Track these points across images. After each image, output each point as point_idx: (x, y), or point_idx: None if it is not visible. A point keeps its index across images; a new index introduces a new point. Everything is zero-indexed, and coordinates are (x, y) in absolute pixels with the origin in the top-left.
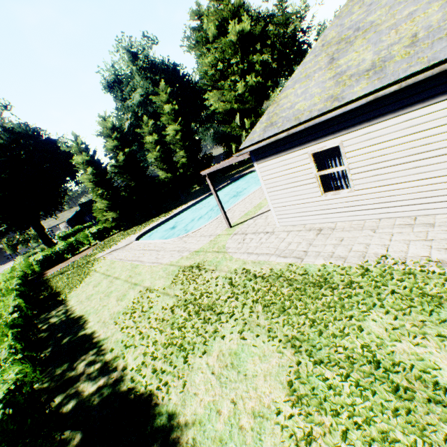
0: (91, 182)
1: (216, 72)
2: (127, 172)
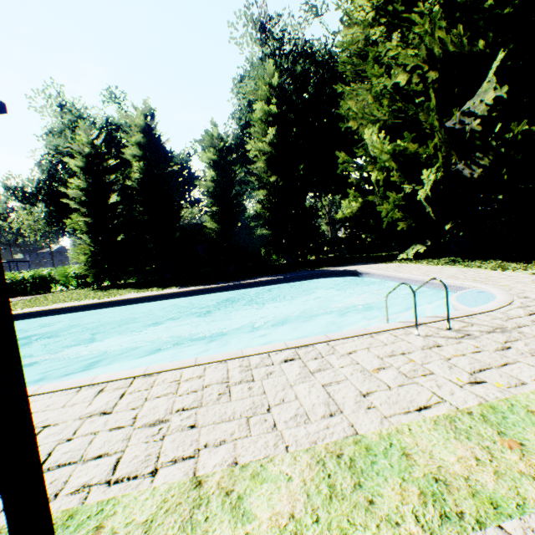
0: (83, 201)
1: (363, 34)
2: (136, 200)
